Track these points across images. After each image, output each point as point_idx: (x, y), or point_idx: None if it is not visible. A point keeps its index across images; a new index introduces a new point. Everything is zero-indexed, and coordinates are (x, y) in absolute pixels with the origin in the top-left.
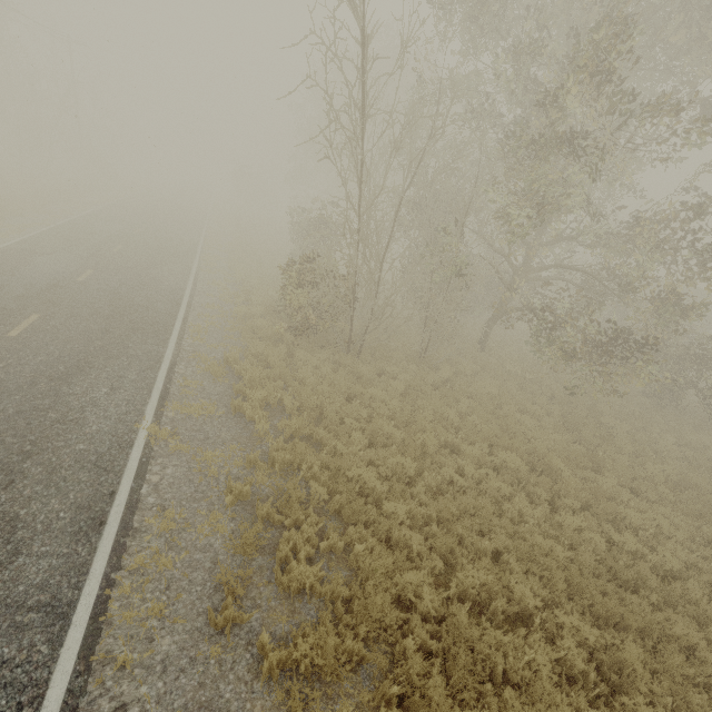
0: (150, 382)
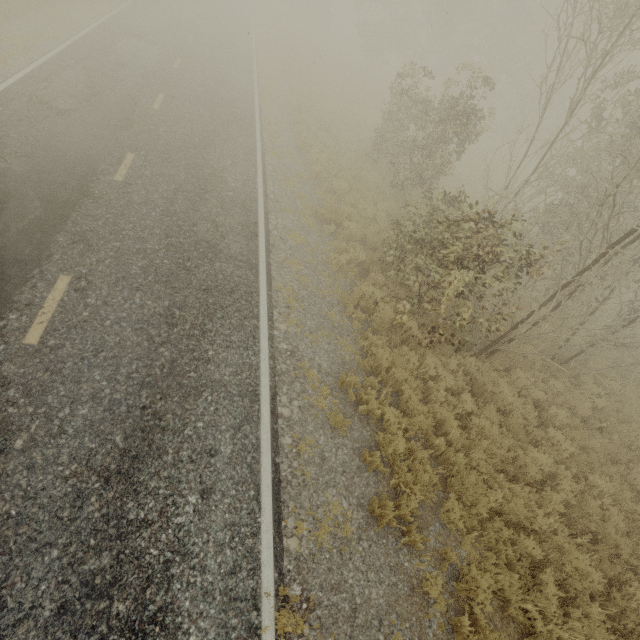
0: (253, 459)
